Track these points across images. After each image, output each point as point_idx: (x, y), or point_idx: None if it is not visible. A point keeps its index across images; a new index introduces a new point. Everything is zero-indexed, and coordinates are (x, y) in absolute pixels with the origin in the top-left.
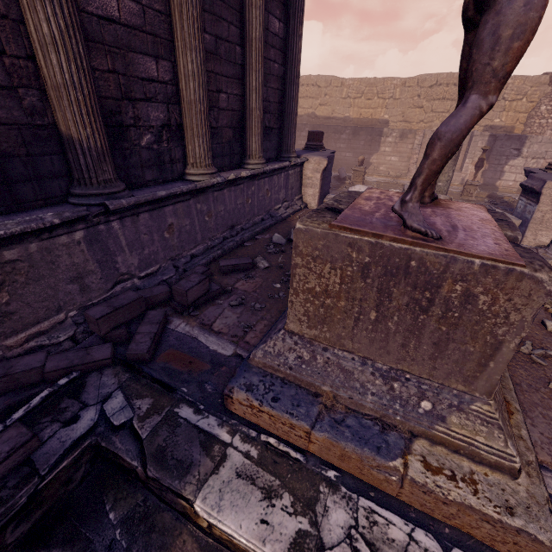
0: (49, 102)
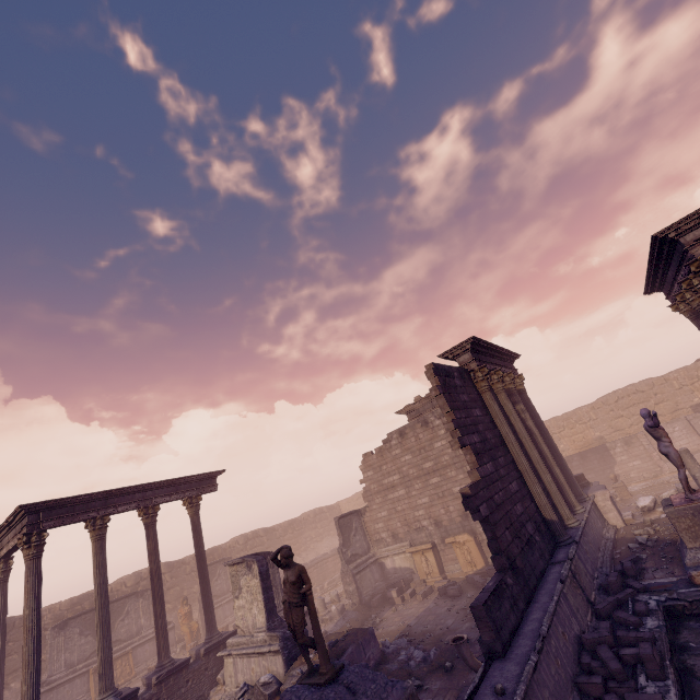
0: (540, 511)
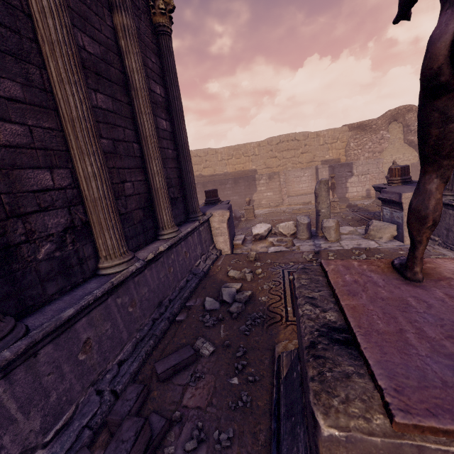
0: None
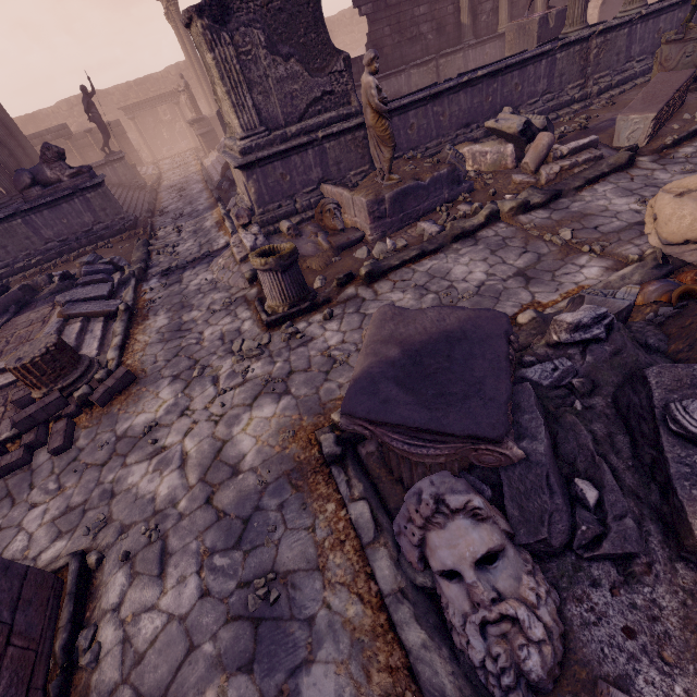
0: (460, 14)
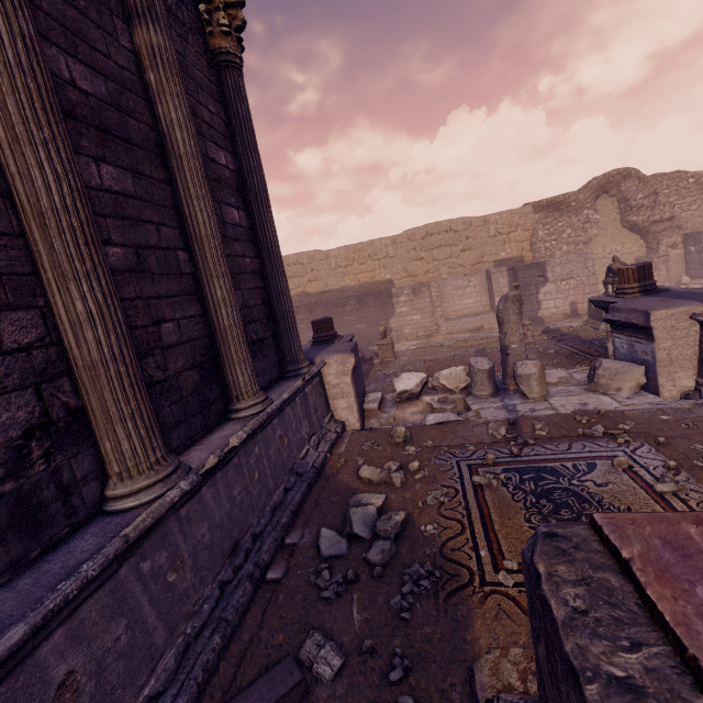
0: None
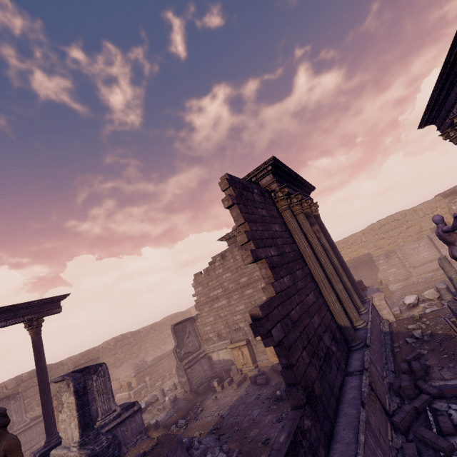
0: (334, 318)
